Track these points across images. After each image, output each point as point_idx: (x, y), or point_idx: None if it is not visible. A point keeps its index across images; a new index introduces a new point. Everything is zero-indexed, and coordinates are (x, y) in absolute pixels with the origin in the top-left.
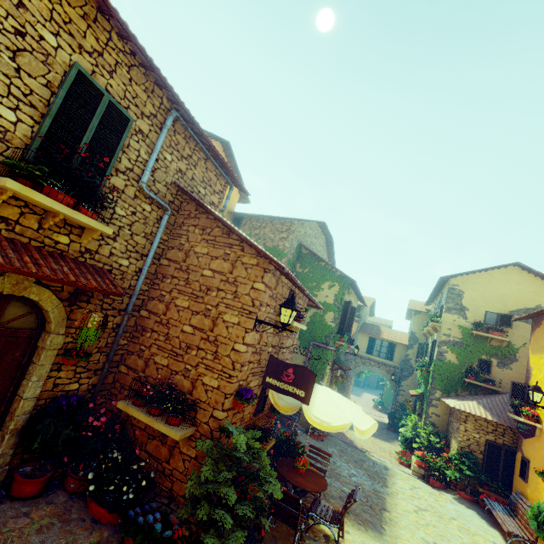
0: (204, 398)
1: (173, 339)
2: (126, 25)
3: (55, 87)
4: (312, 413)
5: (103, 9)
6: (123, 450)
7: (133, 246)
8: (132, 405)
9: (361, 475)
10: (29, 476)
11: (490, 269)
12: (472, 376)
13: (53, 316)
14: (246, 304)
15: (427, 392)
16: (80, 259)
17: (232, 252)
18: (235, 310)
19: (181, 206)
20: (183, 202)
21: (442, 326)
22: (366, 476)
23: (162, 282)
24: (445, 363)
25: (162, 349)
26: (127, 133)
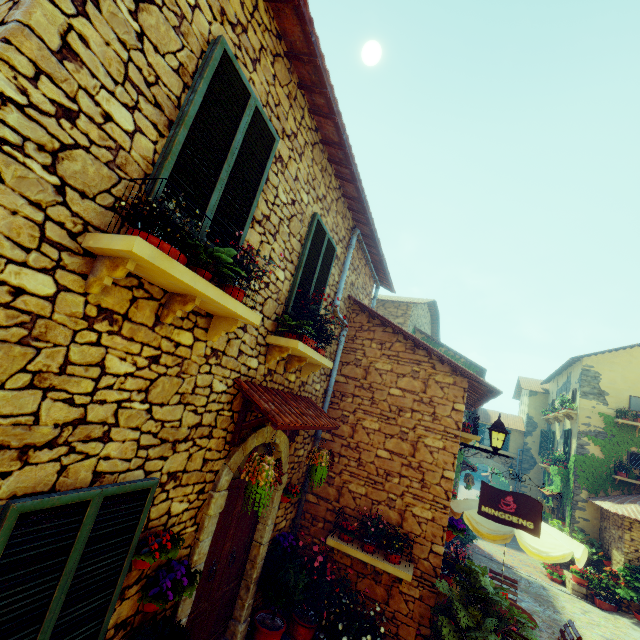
0: (418, 531)
1: (368, 465)
2: (357, 174)
3: (303, 239)
4: (526, 542)
5: (338, 162)
6: (349, 594)
7: (323, 369)
8: (341, 541)
9: (527, 599)
10: (270, 627)
11: (629, 346)
12: (623, 472)
13: (283, 456)
14: (449, 427)
15: (569, 492)
16: (298, 393)
17: (421, 369)
18: (436, 434)
19: (349, 318)
20: (351, 313)
21: (579, 414)
22: (532, 600)
23: (342, 401)
24: (588, 457)
25: (356, 476)
26: (333, 263)
